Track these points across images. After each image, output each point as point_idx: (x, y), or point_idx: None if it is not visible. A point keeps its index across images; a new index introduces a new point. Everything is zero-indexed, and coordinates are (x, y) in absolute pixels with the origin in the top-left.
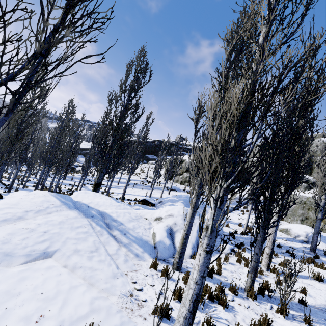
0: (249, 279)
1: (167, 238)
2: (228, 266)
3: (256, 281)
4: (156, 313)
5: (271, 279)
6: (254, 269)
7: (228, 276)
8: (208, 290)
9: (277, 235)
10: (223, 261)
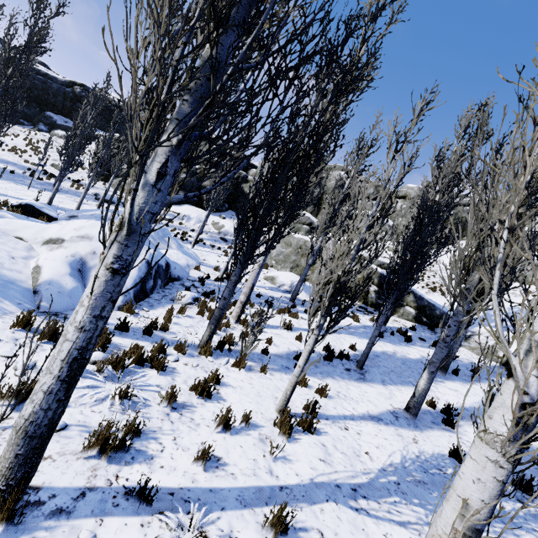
0: (207, 332)
1: (70, 277)
2: (184, 320)
3: (219, 336)
4: (6, 400)
5: (238, 332)
6: (217, 319)
7: (180, 332)
8: (136, 352)
9: (261, 283)
10: (177, 313)
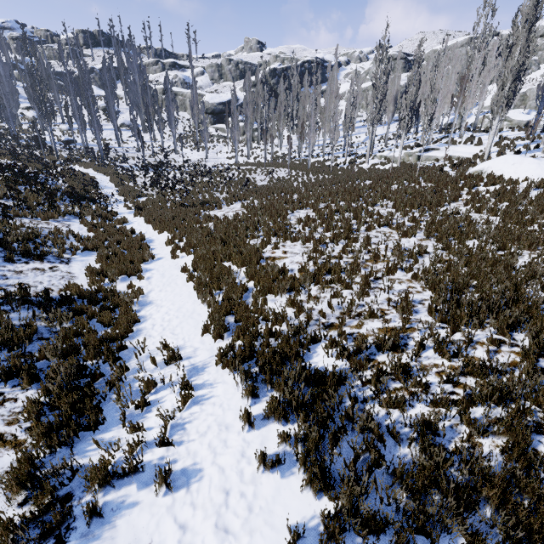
0: None
1: None
2: None
3: None
4: None
5: None
6: None
7: None
8: None
9: None
10: None
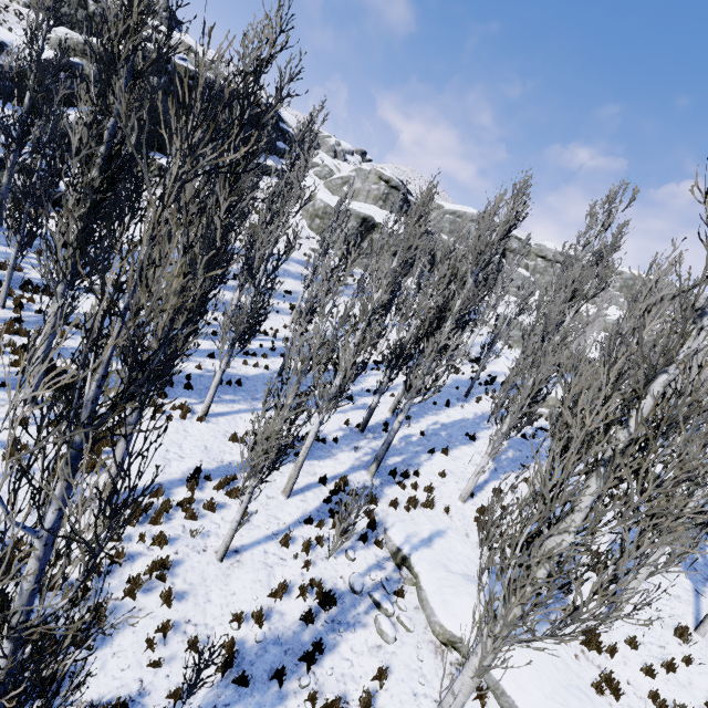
0: None
1: None
2: None
3: None
4: None
5: None
6: None
7: None
8: None
9: None
10: None
